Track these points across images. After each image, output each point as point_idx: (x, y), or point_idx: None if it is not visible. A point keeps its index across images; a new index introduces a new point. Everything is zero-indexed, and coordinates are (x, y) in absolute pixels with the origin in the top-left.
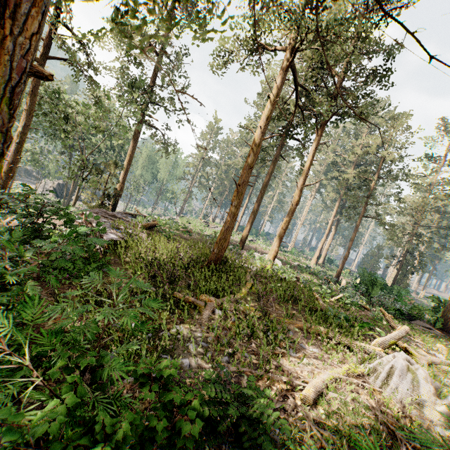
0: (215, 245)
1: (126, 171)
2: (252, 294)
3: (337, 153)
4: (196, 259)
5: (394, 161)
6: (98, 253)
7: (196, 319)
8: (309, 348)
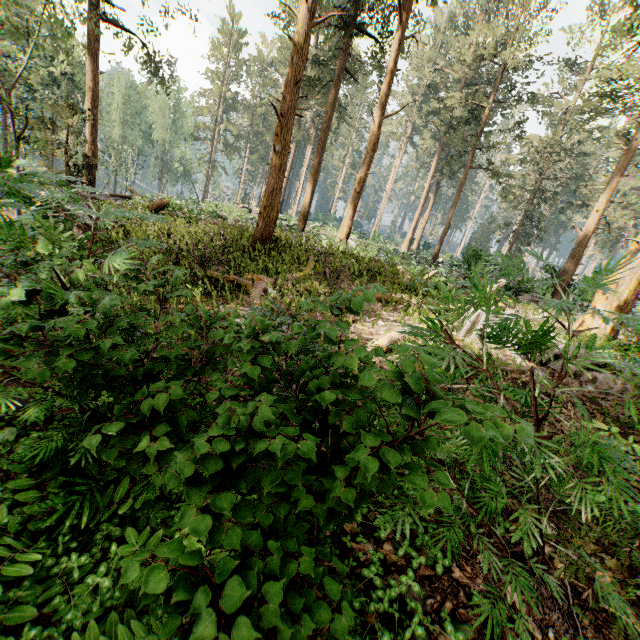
0: (259, 216)
1: (93, 120)
2: (317, 274)
3: (438, 68)
4: (235, 242)
5: (518, 68)
6: (83, 239)
7: (244, 300)
8: (388, 315)
